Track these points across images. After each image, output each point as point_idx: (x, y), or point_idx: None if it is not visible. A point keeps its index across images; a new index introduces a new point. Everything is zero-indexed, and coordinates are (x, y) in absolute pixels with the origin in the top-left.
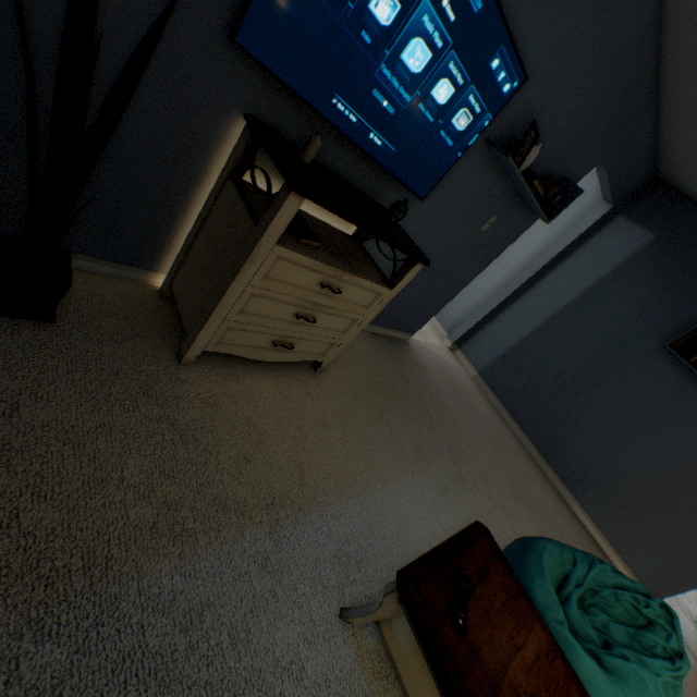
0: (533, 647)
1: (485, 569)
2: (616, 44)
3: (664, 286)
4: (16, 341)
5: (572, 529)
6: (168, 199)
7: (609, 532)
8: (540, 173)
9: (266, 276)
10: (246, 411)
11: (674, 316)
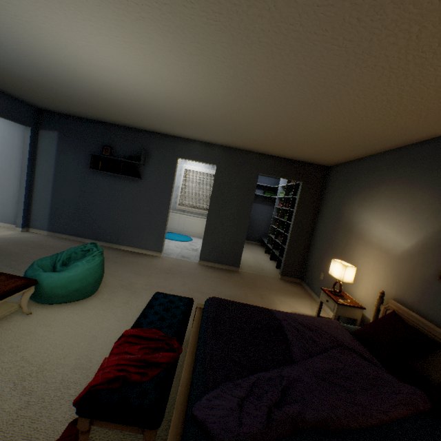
0: None
1: None
2: None
3: (77, 149)
4: None
5: (118, 255)
6: None
7: (136, 245)
8: None
9: None
10: None
11: (88, 157)
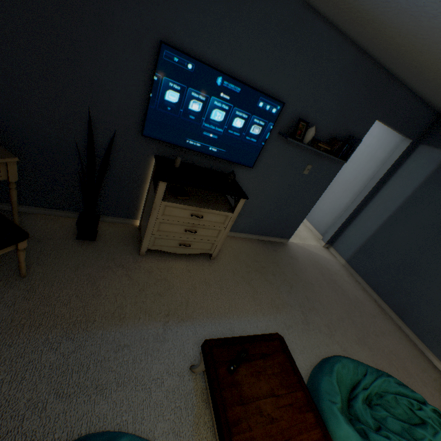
0: (289, 399)
1: (268, 354)
2: (339, 70)
3: None
4: (82, 247)
5: (425, 375)
6: (134, 191)
7: None
8: (329, 137)
9: (163, 214)
10: (166, 275)
11: None
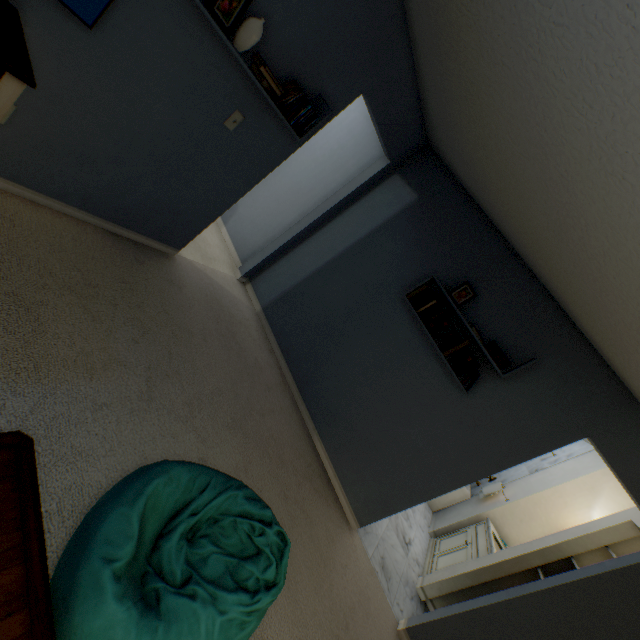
0: None
1: None
2: None
3: (417, 244)
4: None
5: (301, 462)
6: None
7: (339, 465)
8: (288, 76)
9: None
10: None
11: (419, 271)
